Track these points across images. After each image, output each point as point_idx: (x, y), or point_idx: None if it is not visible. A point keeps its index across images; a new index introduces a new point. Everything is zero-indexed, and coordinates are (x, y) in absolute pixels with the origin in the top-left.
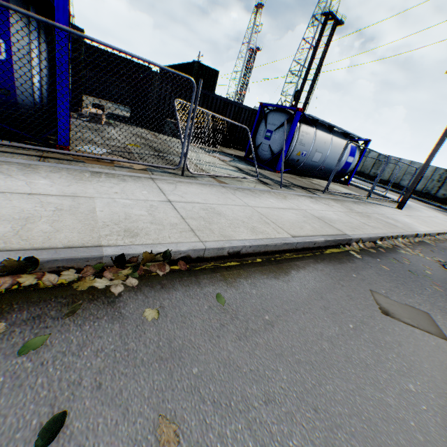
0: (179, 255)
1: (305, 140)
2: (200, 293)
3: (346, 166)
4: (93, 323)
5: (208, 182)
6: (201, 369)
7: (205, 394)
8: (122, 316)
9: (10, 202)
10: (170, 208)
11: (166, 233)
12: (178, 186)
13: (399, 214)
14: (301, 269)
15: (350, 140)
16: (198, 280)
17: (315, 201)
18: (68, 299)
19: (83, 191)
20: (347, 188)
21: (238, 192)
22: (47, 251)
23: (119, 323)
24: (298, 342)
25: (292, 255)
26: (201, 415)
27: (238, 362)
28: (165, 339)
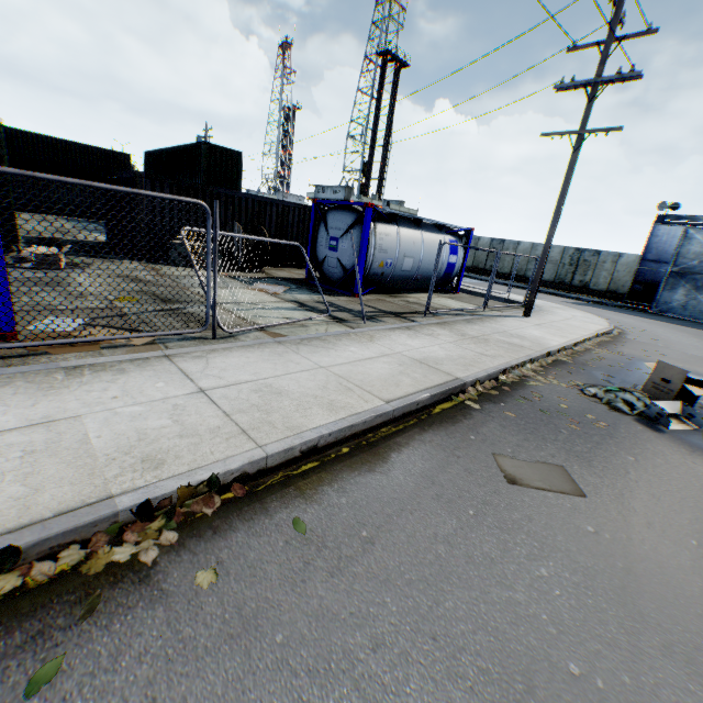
0: (231, 476)
1: (386, 245)
2: (270, 525)
3: (449, 269)
4: (125, 616)
5: (256, 341)
6: (287, 633)
7: (297, 664)
8: (165, 592)
9: None
10: (205, 403)
11: (206, 448)
12: (211, 359)
13: (526, 325)
14: (403, 448)
15: (448, 232)
16: (265, 506)
17: (414, 334)
18: (79, 592)
19: (61, 409)
20: (457, 298)
21: (303, 347)
22: (29, 529)
23: (163, 604)
24: (407, 556)
25: (390, 429)
26: (295, 692)
27: (334, 607)
28: (232, 607)
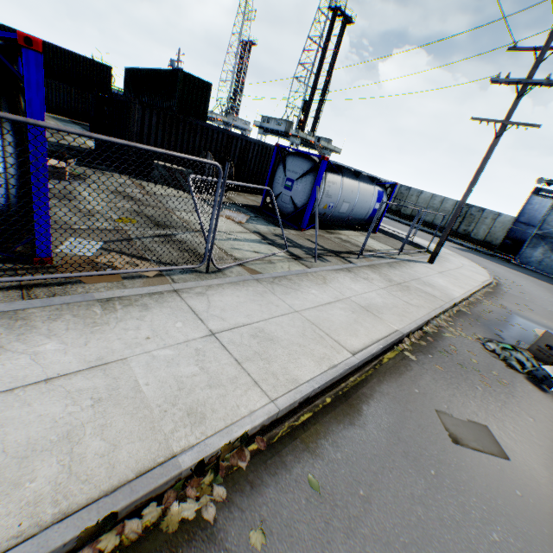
0: (255, 429)
1: (332, 191)
2: (291, 481)
3: (373, 213)
4: None
5: (239, 277)
6: None
7: None
8: (229, 552)
9: (30, 408)
10: (219, 348)
11: (232, 400)
12: (210, 297)
13: (432, 272)
14: (370, 400)
15: (378, 184)
16: (282, 459)
17: (354, 277)
18: (164, 550)
19: (109, 350)
20: (376, 238)
21: (276, 287)
22: (120, 491)
23: None
24: (397, 516)
25: (356, 378)
26: None
27: None
28: None
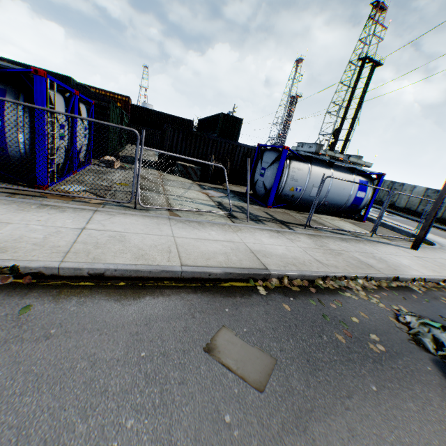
0: (31, 271)
1: (298, 176)
2: (14, 303)
3: (356, 201)
4: None
5: (157, 215)
6: None
7: None
8: None
9: None
10: (75, 234)
11: (36, 253)
12: (115, 217)
13: (403, 254)
14: (161, 297)
15: (359, 174)
16: (29, 293)
17: (277, 235)
18: None
19: (9, 218)
20: (358, 224)
21: (180, 224)
22: None
23: None
24: (55, 356)
25: (171, 283)
26: None
27: None
28: None
